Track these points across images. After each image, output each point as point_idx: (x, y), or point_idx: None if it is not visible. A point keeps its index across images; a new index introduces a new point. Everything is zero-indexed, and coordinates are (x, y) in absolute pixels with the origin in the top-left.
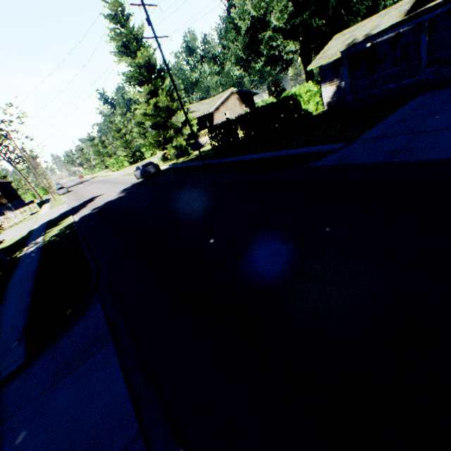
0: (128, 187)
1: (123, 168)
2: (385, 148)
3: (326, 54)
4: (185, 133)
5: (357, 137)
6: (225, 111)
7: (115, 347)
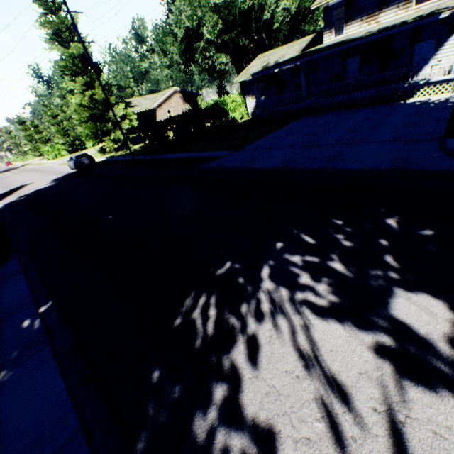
0: (60, 177)
1: (60, 156)
2: (247, 157)
3: (248, 72)
4: (124, 127)
5: (243, 147)
6: (169, 109)
7: (24, 276)
